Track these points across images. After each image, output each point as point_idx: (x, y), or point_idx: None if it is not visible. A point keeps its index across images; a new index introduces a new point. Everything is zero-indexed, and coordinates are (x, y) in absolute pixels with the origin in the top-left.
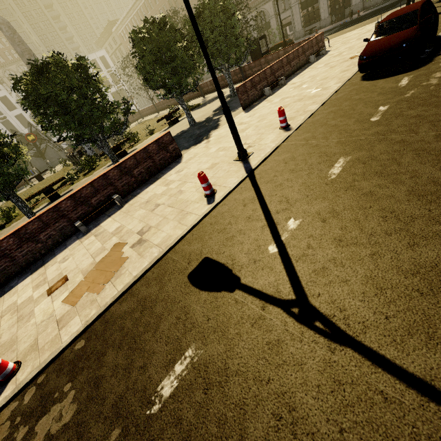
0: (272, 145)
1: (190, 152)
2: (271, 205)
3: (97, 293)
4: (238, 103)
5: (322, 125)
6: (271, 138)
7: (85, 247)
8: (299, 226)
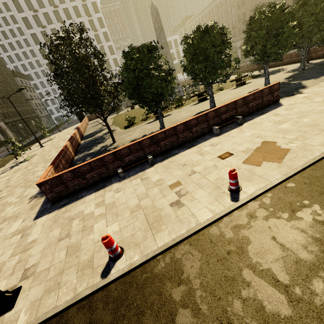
0: None
1: (287, 100)
2: None
3: (279, 163)
4: (315, 74)
5: None
6: None
7: (227, 140)
8: None
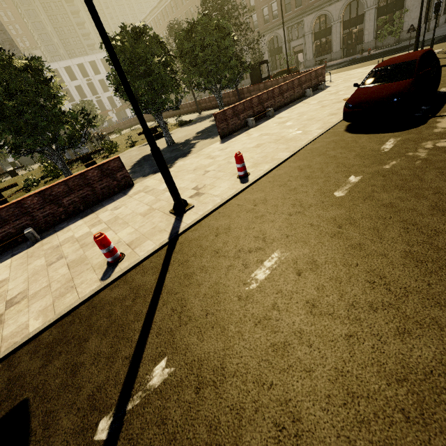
0: (218, 199)
1: (143, 182)
2: (159, 315)
3: None
4: None
5: (281, 185)
6: (222, 188)
7: None
8: (163, 385)
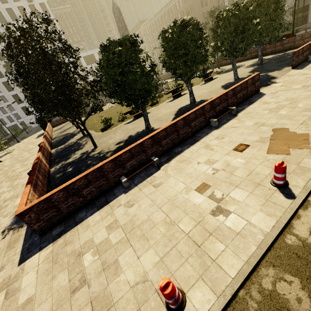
0: None
1: (267, 89)
2: None
3: (308, 148)
4: (275, 67)
5: None
6: None
7: (232, 132)
8: None
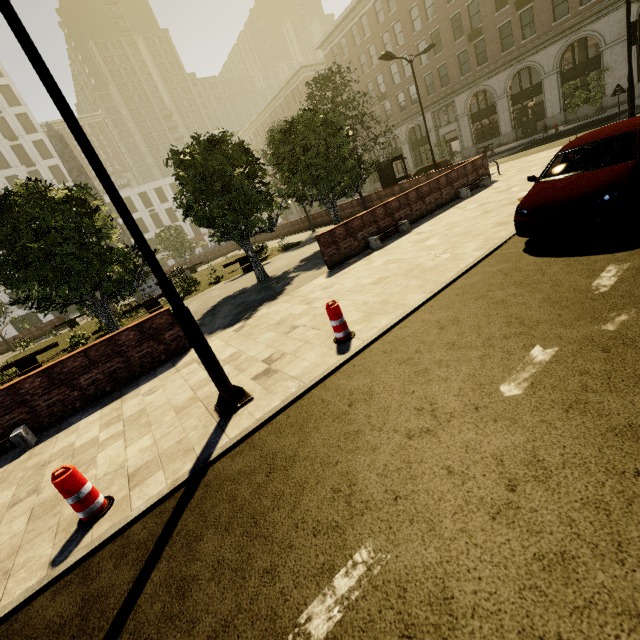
0: (292, 386)
1: None
2: None
3: None
4: None
5: (402, 361)
6: (306, 361)
7: None
8: None
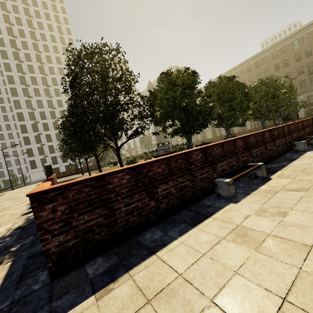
0: None
1: None
2: None
3: None
4: None
5: None
6: None
7: None
8: None
